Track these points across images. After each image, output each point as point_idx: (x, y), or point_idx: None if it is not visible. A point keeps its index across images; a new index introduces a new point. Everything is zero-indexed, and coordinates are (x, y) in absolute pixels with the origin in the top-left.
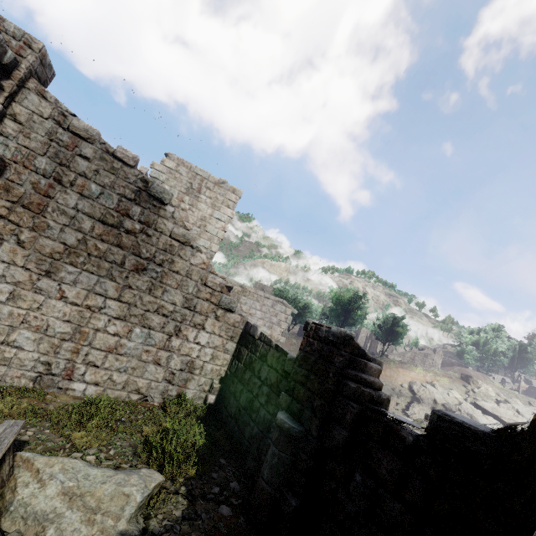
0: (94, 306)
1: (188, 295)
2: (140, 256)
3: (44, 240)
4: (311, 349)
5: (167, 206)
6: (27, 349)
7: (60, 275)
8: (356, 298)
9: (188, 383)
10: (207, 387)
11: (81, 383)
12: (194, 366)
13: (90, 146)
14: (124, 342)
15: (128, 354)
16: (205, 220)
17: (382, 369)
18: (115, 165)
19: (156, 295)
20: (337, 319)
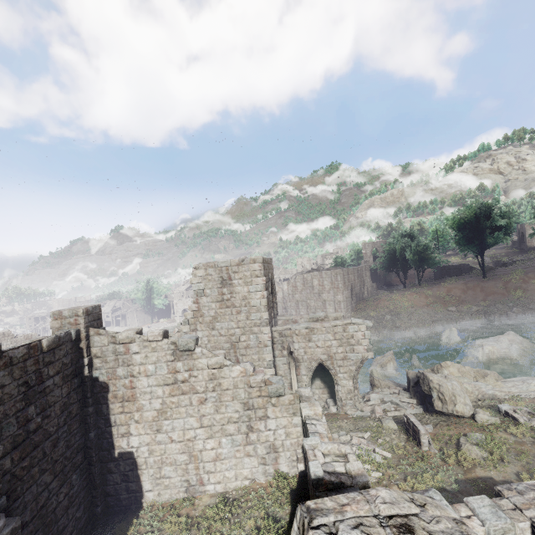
0: (191, 438)
1: (243, 400)
2: (198, 393)
3: (146, 414)
4: (308, 474)
5: (196, 349)
6: (173, 476)
7: (164, 429)
8: (483, 213)
9: (278, 460)
10: (294, 457)
11: (210, 485)
12: (276, 447)
13: (135, 344)
14: (220, 451)
15: (227, 457)
16: (246, 298)
17: (370, 488)
18: (153, 346)
19: (222, 412)
20: (469, 247)
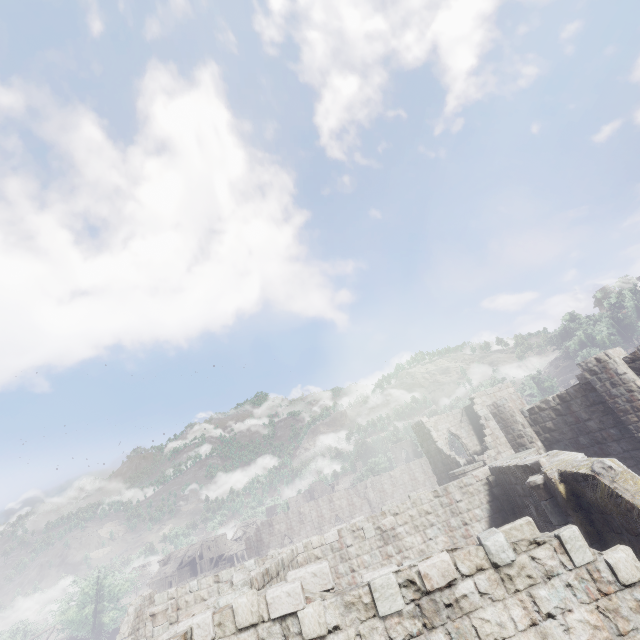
0: None
1: None
2: None
3: None
4: None
5: None
6: None
7: None
8: None
9: None
10: None
11: None
12: None
13: None
14: None
15: None
16: None
17: None
18: None
19: None
20: None
